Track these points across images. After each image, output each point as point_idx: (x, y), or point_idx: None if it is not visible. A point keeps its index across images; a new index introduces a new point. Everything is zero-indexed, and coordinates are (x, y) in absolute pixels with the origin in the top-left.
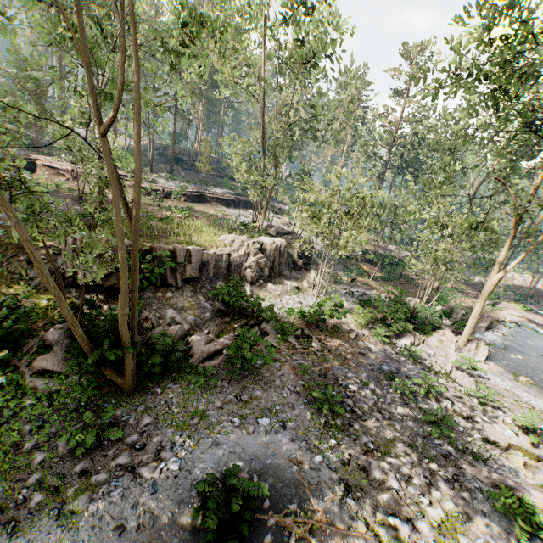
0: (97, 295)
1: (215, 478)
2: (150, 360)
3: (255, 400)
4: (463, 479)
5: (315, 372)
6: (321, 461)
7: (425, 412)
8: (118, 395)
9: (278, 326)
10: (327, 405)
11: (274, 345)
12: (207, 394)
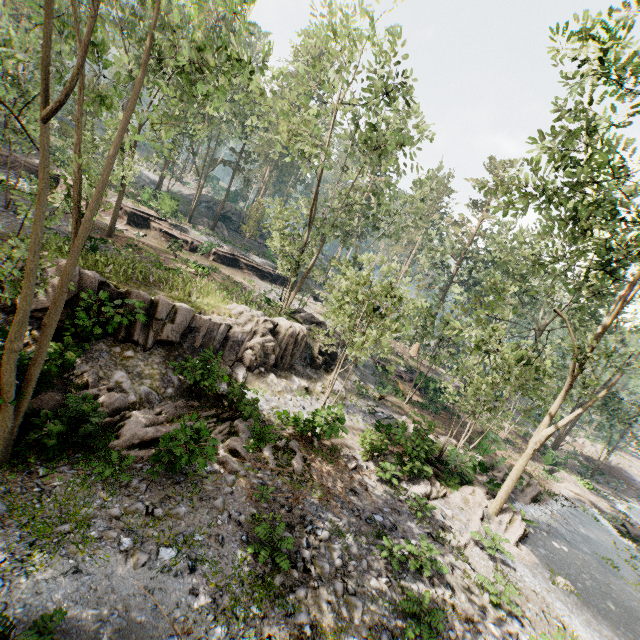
0: (33, 330)
1: (6, 625)
2: (46, 425)
3: (174, 518)
4: None
5: (278, 501)
6: (221, 638)
7: (409, 597)
8: None
9: (257, 428)
10: (269, 550)
11: (238, 451)
12: (108, 494)
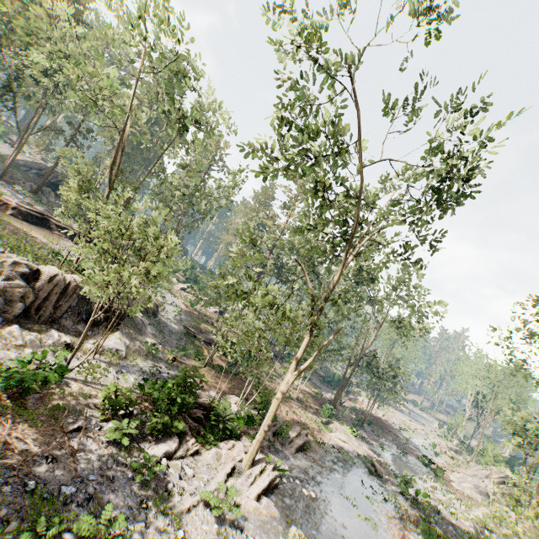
0: None
1: None
2: None
3: None
4: None
5: None
6: None
7: None
8: None
9: None
10: None
11: None
12: None
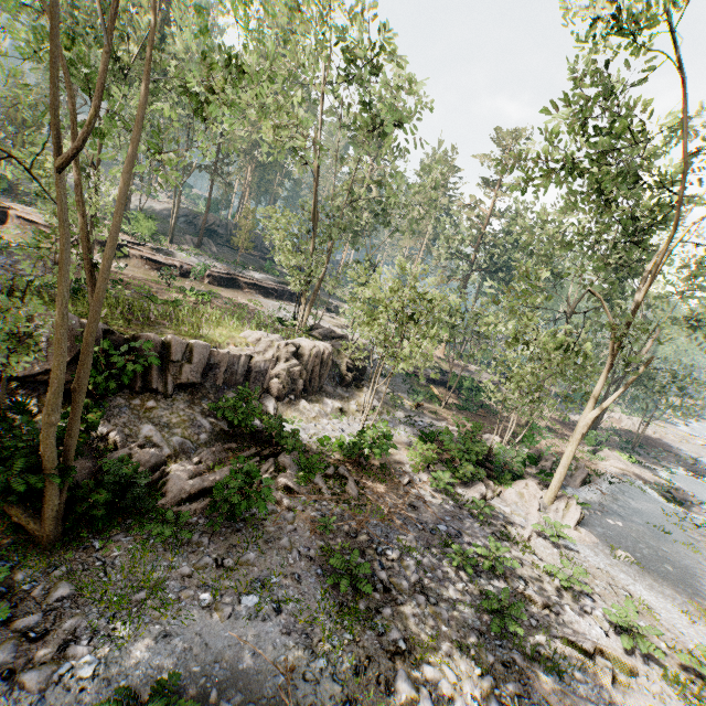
0: (40, 396)
1: (131, 696)
2: (91, 496)
3: (245, 566)
4: (528, 702)
5: (342, 529)
6: (324, 668)
7: (487, 596)
8: (28, 549)
9: (303, 459)
10: (348, 579)
11: (290, 487)
12: (172, 554)
